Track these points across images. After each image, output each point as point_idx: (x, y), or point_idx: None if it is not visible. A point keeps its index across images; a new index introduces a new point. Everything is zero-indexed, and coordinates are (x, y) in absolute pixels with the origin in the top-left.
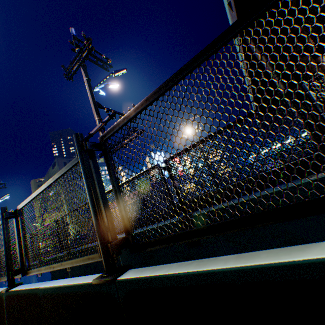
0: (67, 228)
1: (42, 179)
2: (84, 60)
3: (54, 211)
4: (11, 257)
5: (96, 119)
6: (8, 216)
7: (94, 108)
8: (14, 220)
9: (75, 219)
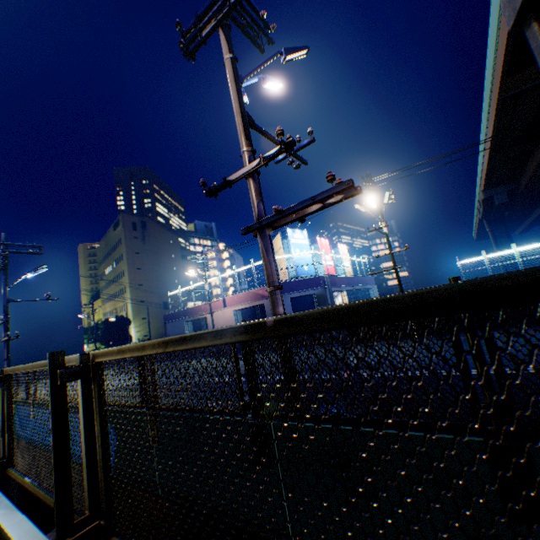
0: (299, 536)
1: (96, 244)
2: (229, 11)
3: (110, 299)
4: (70, 495)
5: (244, 149)
6: (67, 378)
7: (242, 125)
8: (79, 381)
9: (141, 317)
